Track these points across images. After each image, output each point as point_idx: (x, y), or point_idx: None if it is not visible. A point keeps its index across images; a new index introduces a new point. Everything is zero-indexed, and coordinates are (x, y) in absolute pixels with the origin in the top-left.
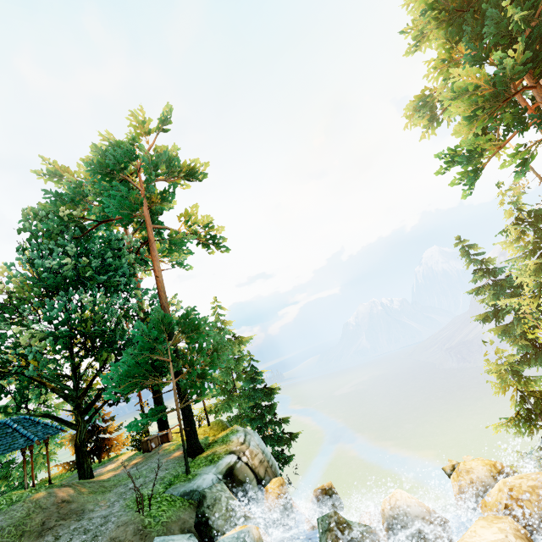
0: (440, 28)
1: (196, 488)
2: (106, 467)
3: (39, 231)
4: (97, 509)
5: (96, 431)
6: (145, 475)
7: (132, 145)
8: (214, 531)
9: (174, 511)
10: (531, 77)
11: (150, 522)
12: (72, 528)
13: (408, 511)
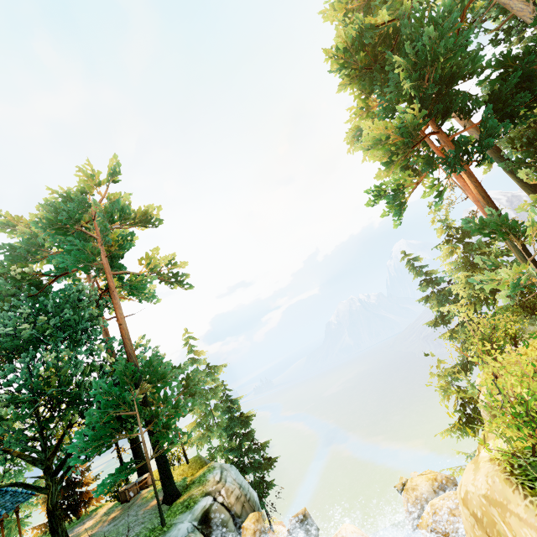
0: (354, 84)
1: None
2: (84, 525)
3: None
4: None
5: (71, 486)
6: (121, 533)
7: (85, 193)
8: None
9: None
10: (434, 124)
11: None
12: None
13: None
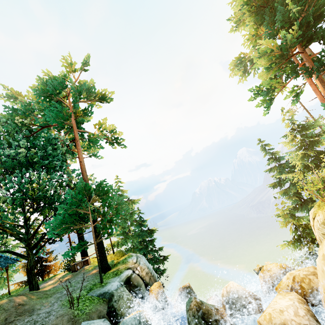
0: (251, 16)
1: (107, 291)
2: (47, 283)
3: (1, 132)
4: (43, 308)
5: (40, 261)
6: (74, 285)
7: (64, 79)
8: (119, 316)
9: (94, 305)
10: (300, 47)
11: (78, 313)
12: (26, 320)
13: (237, 294)
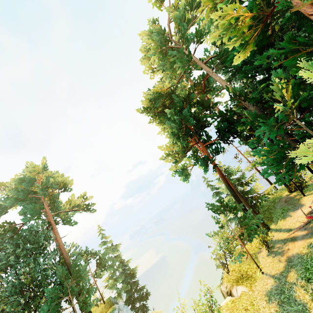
0: (156, 120)
1: None
2: None
3: None
4: None
5: None
6: None
7: None
8: None
9: None
10: (196, 137)
11: None
12: None
13: None
